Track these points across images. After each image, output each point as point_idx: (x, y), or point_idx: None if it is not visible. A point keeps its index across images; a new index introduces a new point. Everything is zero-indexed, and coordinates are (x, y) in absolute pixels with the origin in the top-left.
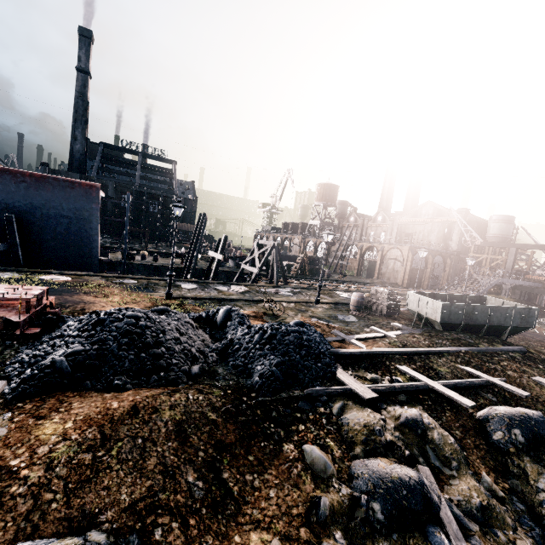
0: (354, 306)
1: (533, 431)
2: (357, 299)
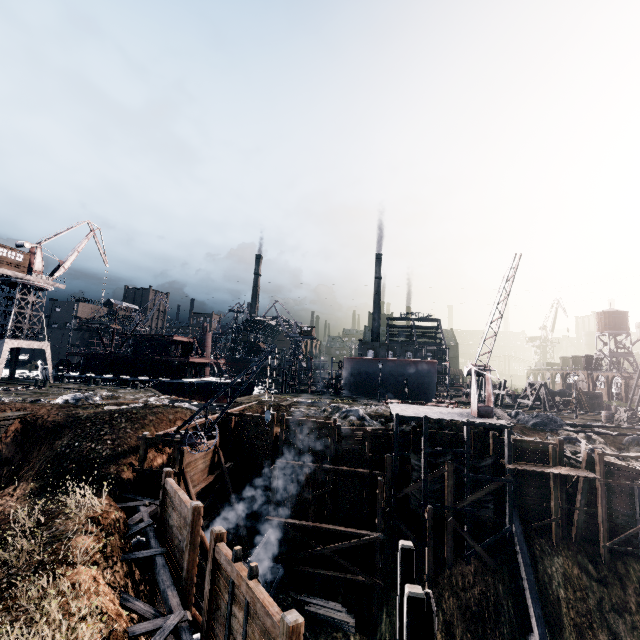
0: (604, 419)
1: (637, 439)
2: (605, 414)
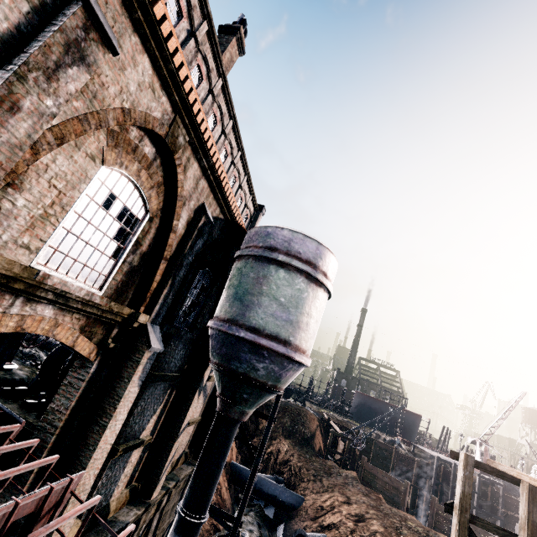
0: None
1: None
2: None
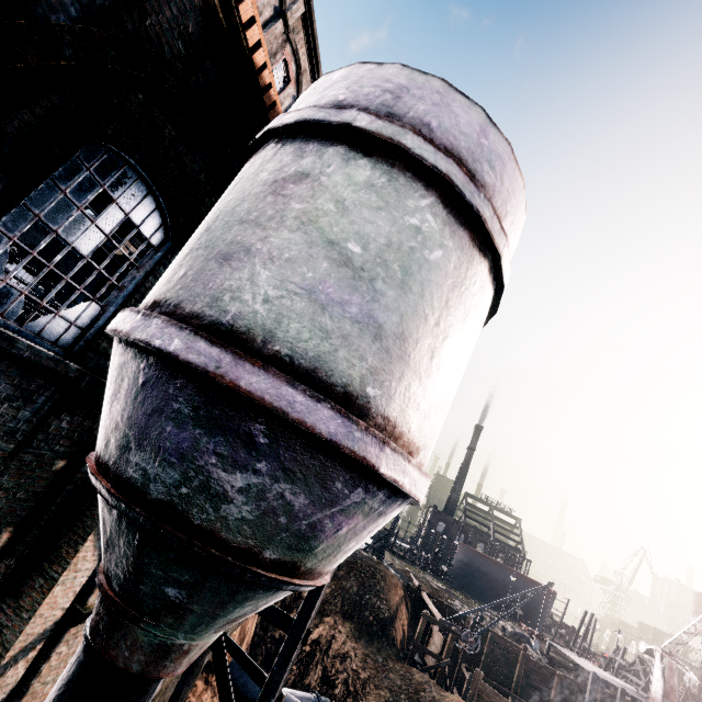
0: None
1: None
2: None
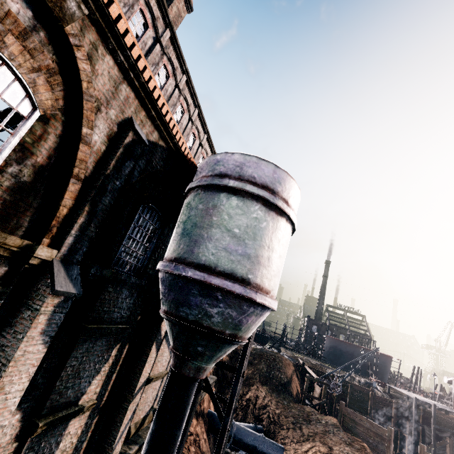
0: None
1: None
2: None
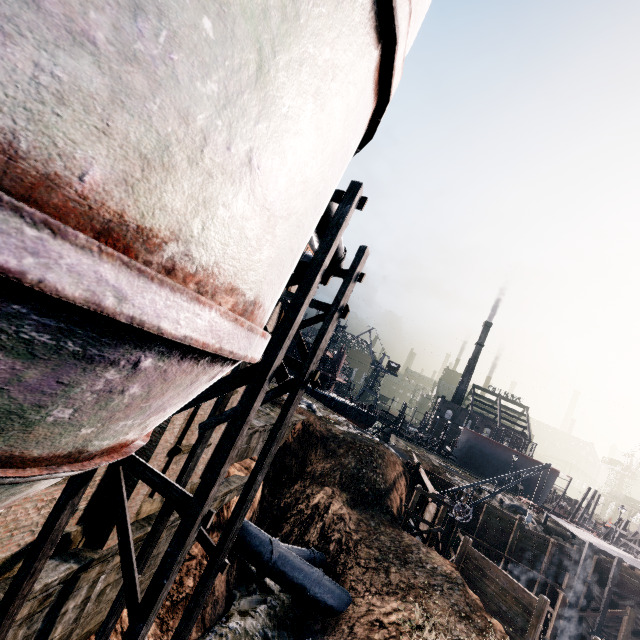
0: None
1: None
2: None
